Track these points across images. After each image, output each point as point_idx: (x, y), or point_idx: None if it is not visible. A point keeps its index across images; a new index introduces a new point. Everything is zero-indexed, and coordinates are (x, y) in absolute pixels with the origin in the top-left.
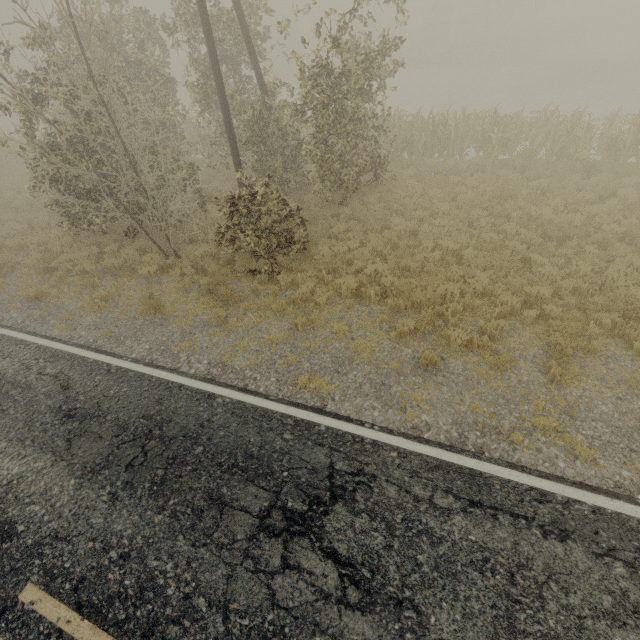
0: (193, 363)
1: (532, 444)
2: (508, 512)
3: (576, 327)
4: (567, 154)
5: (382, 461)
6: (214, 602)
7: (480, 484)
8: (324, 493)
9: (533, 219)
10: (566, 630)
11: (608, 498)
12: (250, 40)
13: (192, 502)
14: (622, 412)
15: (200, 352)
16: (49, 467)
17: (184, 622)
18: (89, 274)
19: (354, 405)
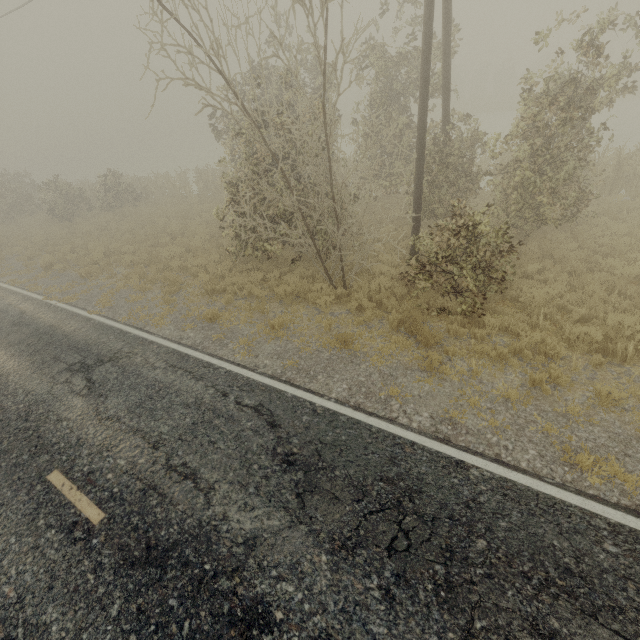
0: (411, 414)
1: None
2: None
3: None
4: None
5: None
6: None
7: None
8: None
9: None
10: None
11: None
12: (449, 72)
13: (511, 632)
14: None
15: (413, 401)
16: (287, 529)
17: None
18: (254, 299)
19: None
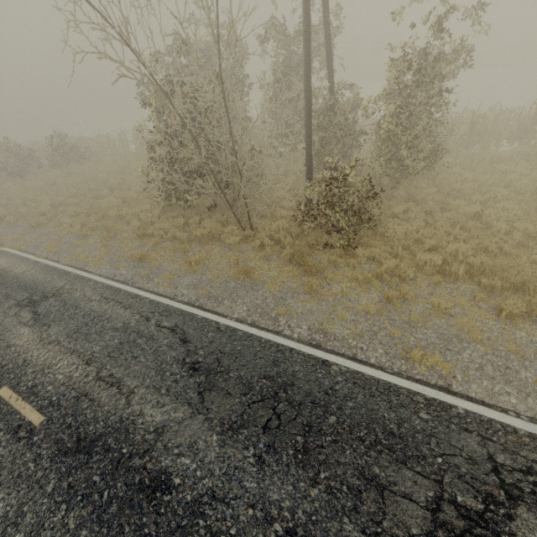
0: (293, 327)
1: None
2: None
3: None
4: None
5: None
6: None
7: None
8: (496, 491)
9: None
10: None
11: None
12: (330, 47)
13: (345, 479)
14: None
15: (297, 317)
16: (189, 419)
17: None
18: (178, 241)
19: (483, 388)
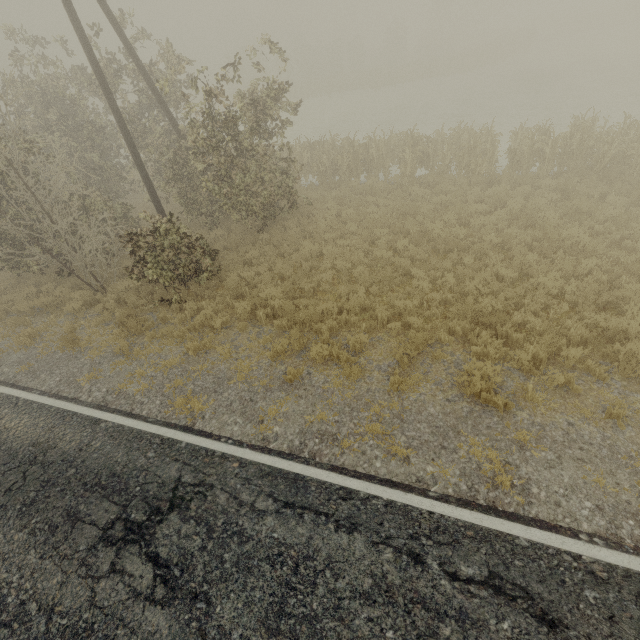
0: (93, 392)
1: (360, 447)
2: (314, 510)
3: (416, 337)
4: (469, 169)
5: (223, 472)
6: (44, 606)
7: (299, 487)
8: (165, 504)
9: (429, 233)
10: (325, 610)
11: (403, 492)
12: (157, 93)
13: (51, 519)
14: (446, 413)
15: (102, 381)
16: None
17: (14, 625)
18: (25, 313)
19: (220, 422)
